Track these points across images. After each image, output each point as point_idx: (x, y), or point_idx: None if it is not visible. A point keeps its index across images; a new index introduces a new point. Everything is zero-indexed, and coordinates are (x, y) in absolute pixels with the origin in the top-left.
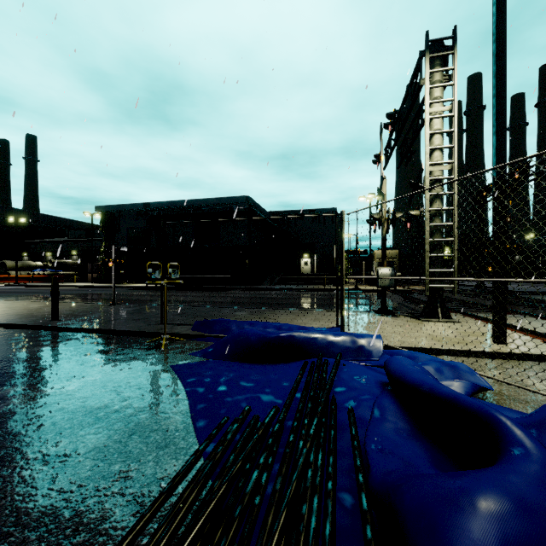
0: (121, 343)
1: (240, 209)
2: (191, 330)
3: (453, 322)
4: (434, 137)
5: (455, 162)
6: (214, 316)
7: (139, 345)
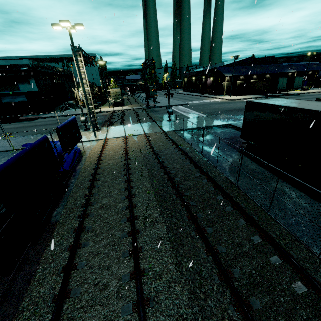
0: (2, 154)
1: (25, 69)
2: (22, 147)
3: (98, 131)
4: (83, 80)
5: (89, 89)
6: (28, 141)
7: (8, 154)
